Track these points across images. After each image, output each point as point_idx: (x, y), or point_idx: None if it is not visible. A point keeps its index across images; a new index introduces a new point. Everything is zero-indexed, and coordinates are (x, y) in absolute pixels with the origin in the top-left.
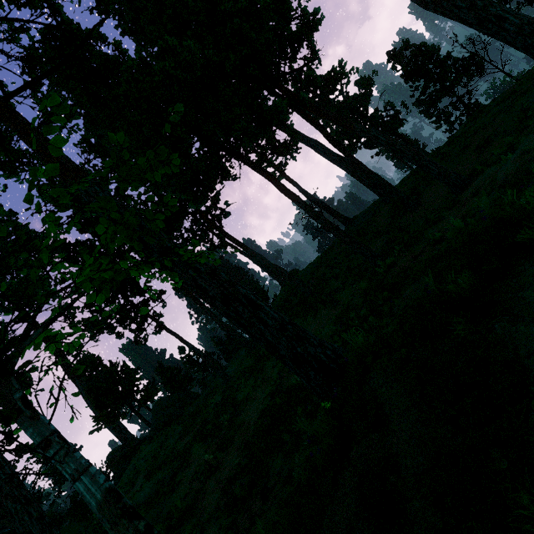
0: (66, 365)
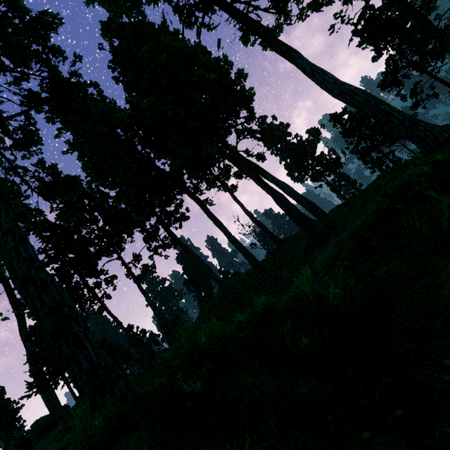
0: (22, 328)
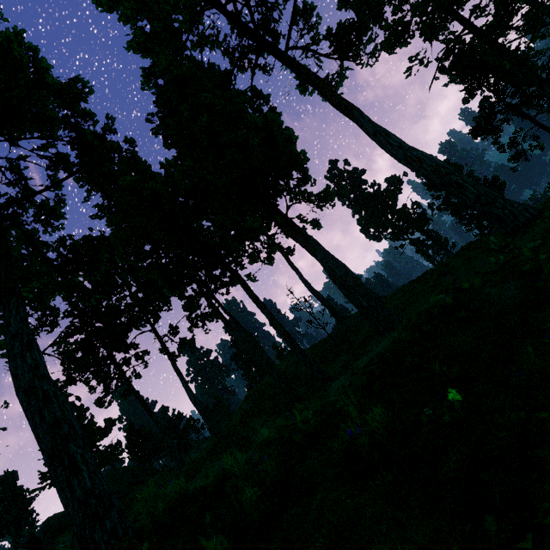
0: None
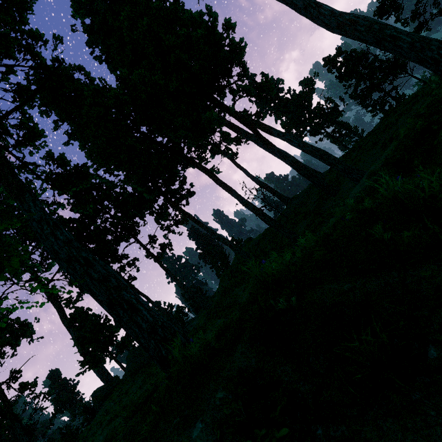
0: (63, 317)
